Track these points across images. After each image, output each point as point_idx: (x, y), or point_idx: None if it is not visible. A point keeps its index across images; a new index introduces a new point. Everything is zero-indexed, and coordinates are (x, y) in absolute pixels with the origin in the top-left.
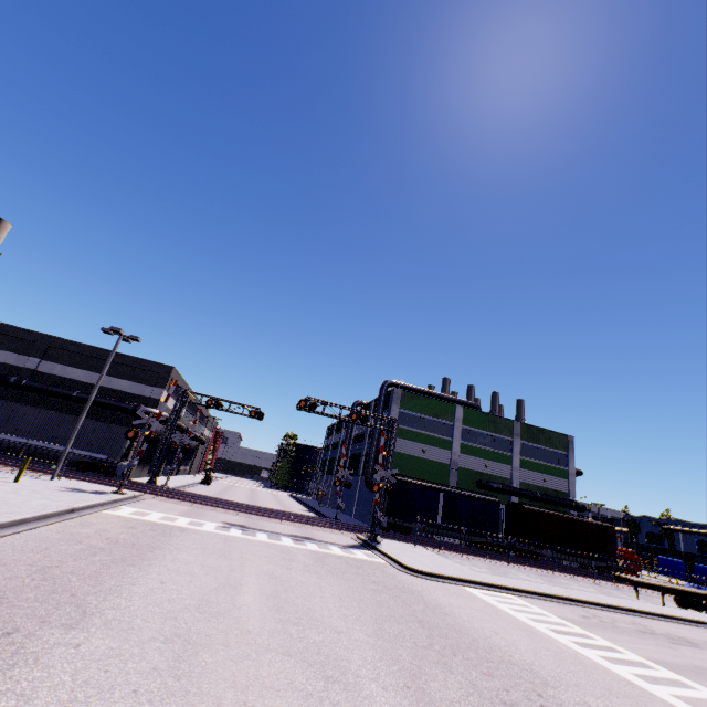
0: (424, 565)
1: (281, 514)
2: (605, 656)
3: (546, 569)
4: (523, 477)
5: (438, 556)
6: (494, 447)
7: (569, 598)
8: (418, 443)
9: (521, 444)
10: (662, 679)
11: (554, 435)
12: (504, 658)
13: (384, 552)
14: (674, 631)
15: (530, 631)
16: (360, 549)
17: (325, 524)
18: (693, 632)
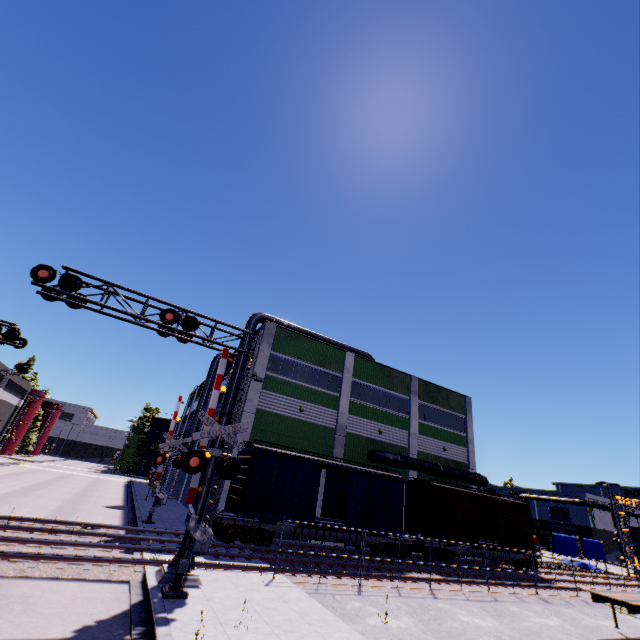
0: None
1: None
2: None
3: (476, 583)
4: (421, 446)
5: (319, 612)
6: (389, 408)
7: None
8: (294, 399)
9: (419, 405)
10: None
11: (452, 395)
12: None
13: None
14: None
15: None
16: None
17: (89, 545)
18: None
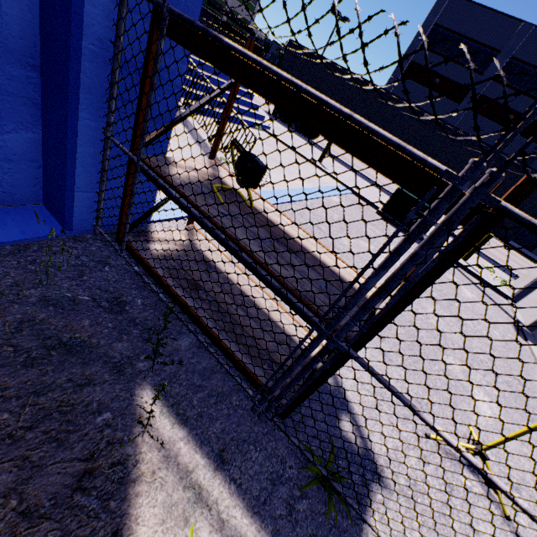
0: None
1: None
2: None
3: None
4: (232, 5)
5: None
6: None
7: None
8: None
9: None
10: None
11: None
12: None
13: None
14: None
15: None
16: None
17: None
18: None
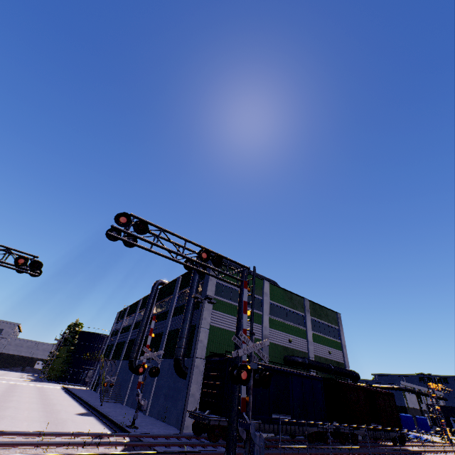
0: None
1: (33, 445)
2: None
3: None
4: (315, 351)
5: None
6: (293, 322)
7: None
8: (233, 316)
9: (311, 319)
10: None
11: (329, 312)
12: None
13: None
14: None
15: None
16: None
17: None
18: None
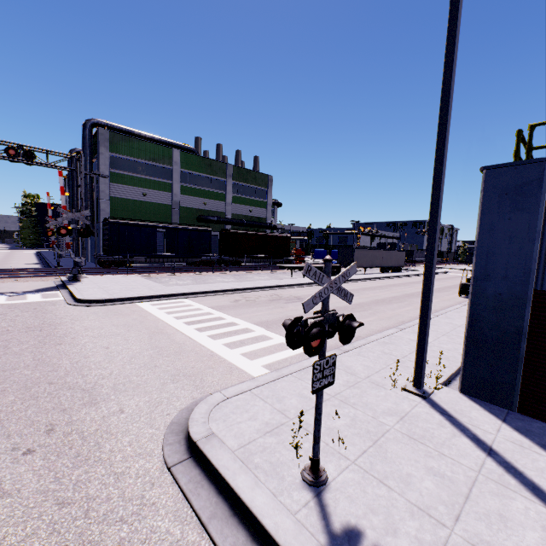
0: (108, 292)
1: None
2: (216, 334)
3: (241, 271)
4: (234, 210)
5: (143, 280)
6: (211, 188)
7: (235, 289)
8: (137, 188)
9: (234, 184)
10: (248, 340)
11: (259, 176)
12: (67, 385)
13: (69, 290)
14: (296, 293)
15: (160, 332)
16: (45, 292)
17: (26, 274)
18: (308, 291)
